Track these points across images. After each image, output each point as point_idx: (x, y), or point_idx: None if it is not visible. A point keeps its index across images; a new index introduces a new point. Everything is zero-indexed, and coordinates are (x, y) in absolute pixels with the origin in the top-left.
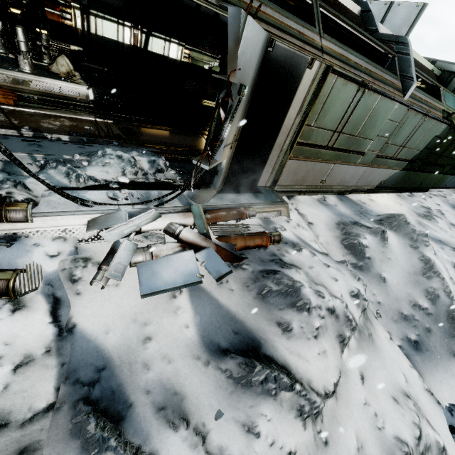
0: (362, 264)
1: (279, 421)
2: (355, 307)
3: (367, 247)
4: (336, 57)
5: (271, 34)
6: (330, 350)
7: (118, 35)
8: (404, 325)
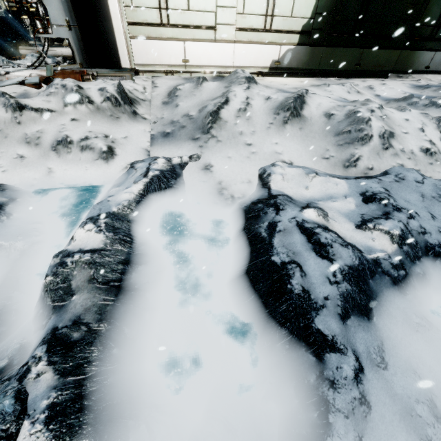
0: (170, 100)
1: None
2: (99, 96)
3: (180, 90)
4: None
5: None
6: (56, 103)
7: None
8: (168, 126)
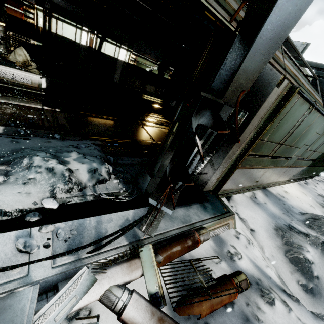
0: (312, 285)
1: None
2: None
3: (313, 262)
4: (293, 77)
5: None
6: None
7: (76, 37)
8: None
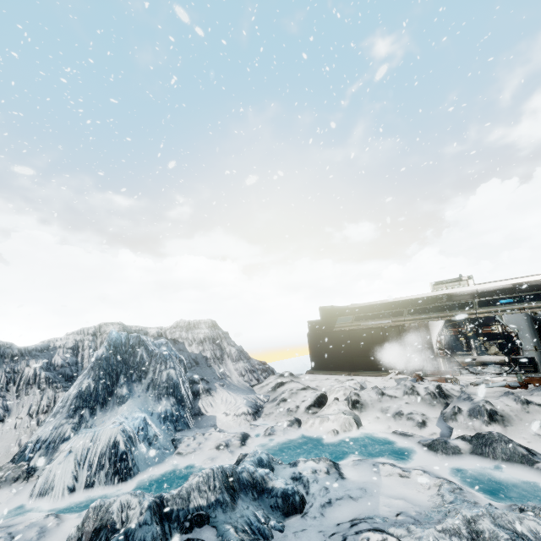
0: None
1: (506, 400)
2: None
3: None
4: None
5: (535, 310)
6: None
7: None
8: None
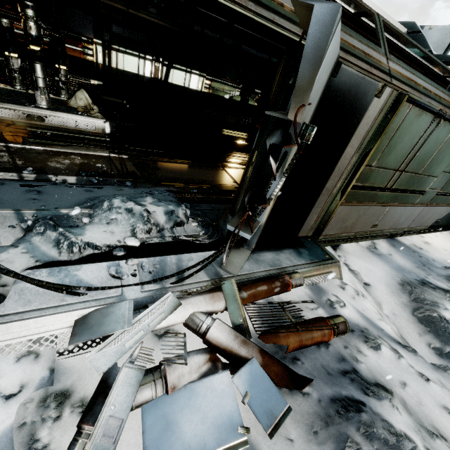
0: (449, 349)
1: None
2: None
3: None
4: (405, 82)
5: None
6: None
7: (139, 69)
8: None
